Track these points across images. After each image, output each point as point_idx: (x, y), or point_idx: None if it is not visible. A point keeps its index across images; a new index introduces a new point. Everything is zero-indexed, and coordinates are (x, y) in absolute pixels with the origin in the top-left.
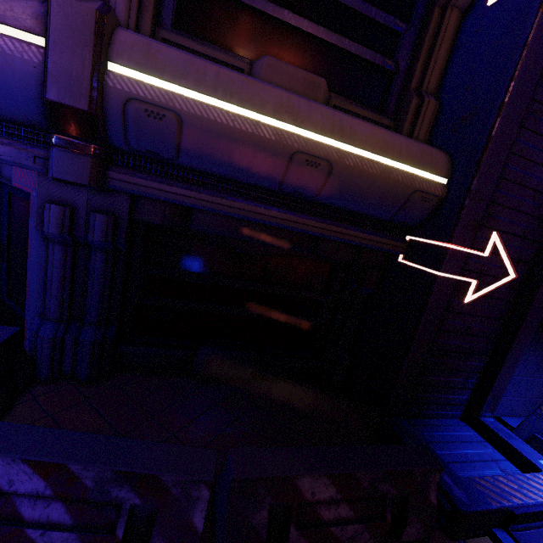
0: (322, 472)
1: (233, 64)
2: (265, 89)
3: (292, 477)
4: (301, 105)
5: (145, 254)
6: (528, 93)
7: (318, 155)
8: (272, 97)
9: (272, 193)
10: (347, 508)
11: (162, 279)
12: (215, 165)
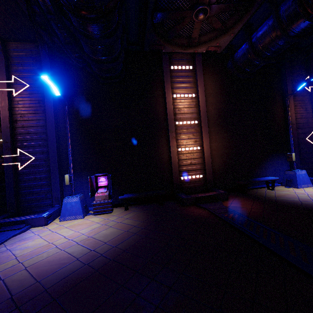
0: None
1: None
2: None
3: None
4: None
5: None
6: (7, 115)
7: None
8: None
9: None
10: None
11: None
12: None
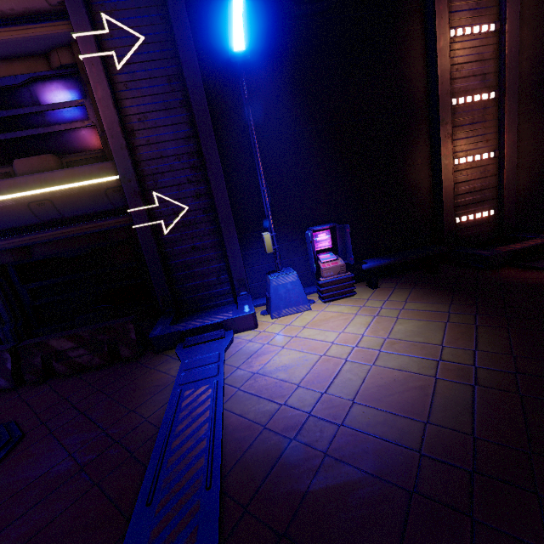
0: (60, 336)
1: (4, 172)
2: (2, 183)
3: (45, 341)
4: (22, 181)
5: (23, 279)
6: (115, 120)
7: (40, 200)
8: (5, 186)
9: (46, 224)
10: (83, 350)
11: (39, 289)
12: (3, 225)
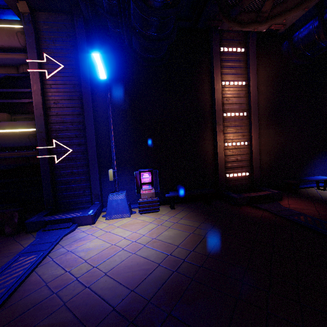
0: None
1: None
2: None
3: None
4: None
5: None
6: (40, 101)
7: None
8: None
9: None
10: None
11: None
12: None
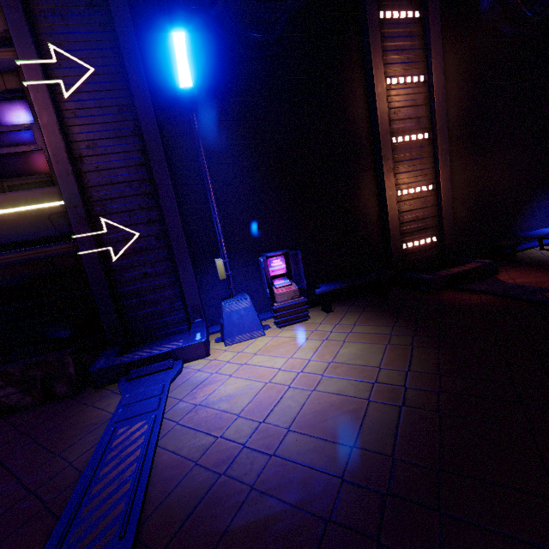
0: None
1: None
2: None
3: None
4: None
5: None
6: (61, 145)
7: None
8: None
9: None
10: (12, 389)
11: None
12: None
